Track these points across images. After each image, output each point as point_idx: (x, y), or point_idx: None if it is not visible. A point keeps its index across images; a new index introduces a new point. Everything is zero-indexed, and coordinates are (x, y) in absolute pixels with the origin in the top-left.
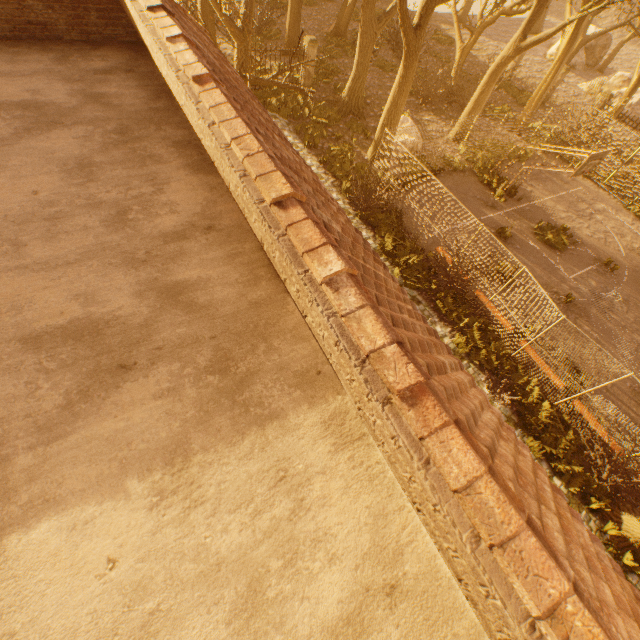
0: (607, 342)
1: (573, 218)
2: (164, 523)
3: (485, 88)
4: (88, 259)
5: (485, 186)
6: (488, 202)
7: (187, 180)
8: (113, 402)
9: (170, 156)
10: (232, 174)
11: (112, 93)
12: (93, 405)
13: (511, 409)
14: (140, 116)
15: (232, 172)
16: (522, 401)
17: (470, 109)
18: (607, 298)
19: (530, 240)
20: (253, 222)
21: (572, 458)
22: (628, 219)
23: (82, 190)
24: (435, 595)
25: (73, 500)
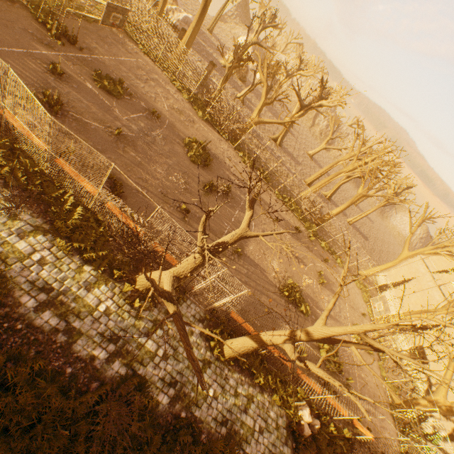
0: (148, 164)
1: (133, 78)
2: None
3: None
4: None
5: (42, 25)
6: (44, 40)
7: None
8: None
9: None
10: None
11: None
12: None
13: (45, 219)
14: None
15: None
16: (56, 210)
17: None
18: (152, 136)
19: (90, 84)
20: None
21: (104, 246)
22: (173, 90)
23: None
24: None
25: None
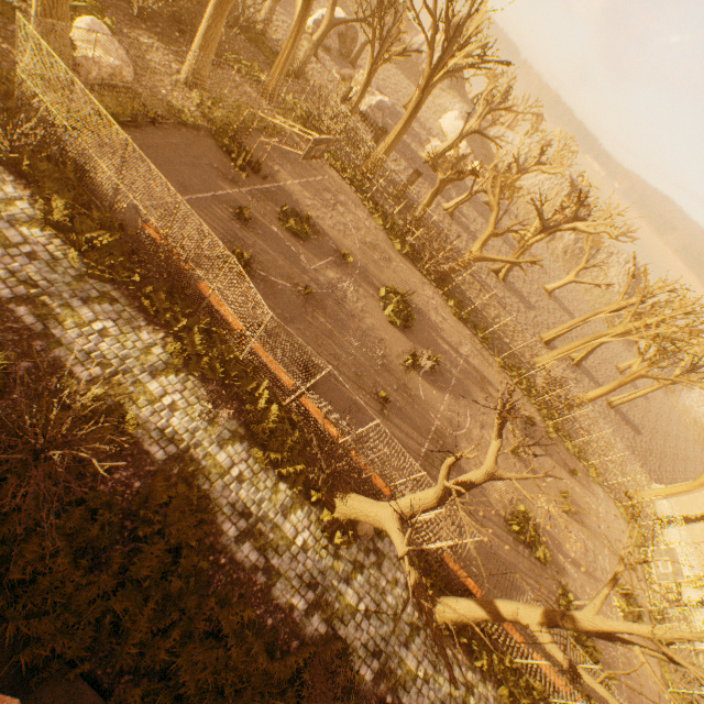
0: (340, 332)
1: (319, 207)
2: None
3: (213, 23)
4: None
5: (226, 154)
6: (229, 175)
7: None
8: None
9: None
10: None
11: None
12: None
13: (239, 421)
14: None
15: None
16: (251, 409)
17: (199, 46)
18: (343, 289)
19: (275, 226)
20: None
21: (299, 457)
22: (364, 214)
23: None
24: None
25: None
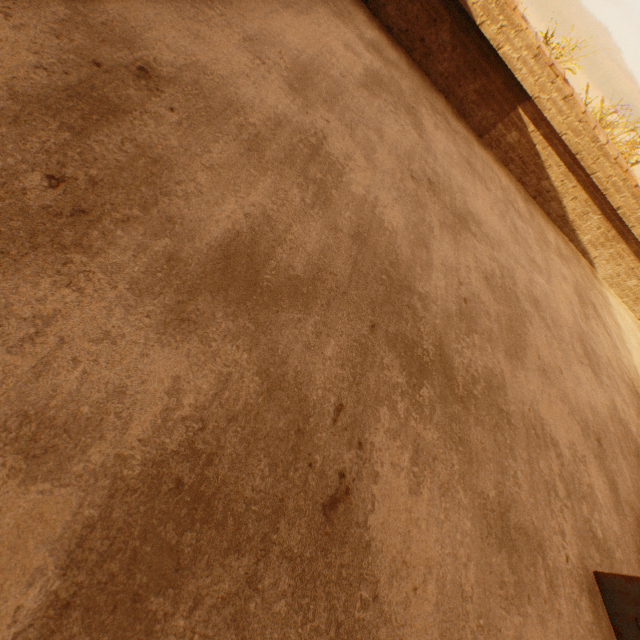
0: None
1: None
2: (634, 350)
3: None
4: (543, 253)
5: None
6: None
7: (490, 159)
8: (605, 322)
9: (466, 134)
10: (613, 169)
11: (374, 40)
12: (607, 328)
13: None
14: (416, 80)
15: (615, 168)
16: None
17: None
18: None
19: None
20: (616, 197)
21: None
22: None
23: (492, 194)
24: (638, 324)
25: (633, 363)
